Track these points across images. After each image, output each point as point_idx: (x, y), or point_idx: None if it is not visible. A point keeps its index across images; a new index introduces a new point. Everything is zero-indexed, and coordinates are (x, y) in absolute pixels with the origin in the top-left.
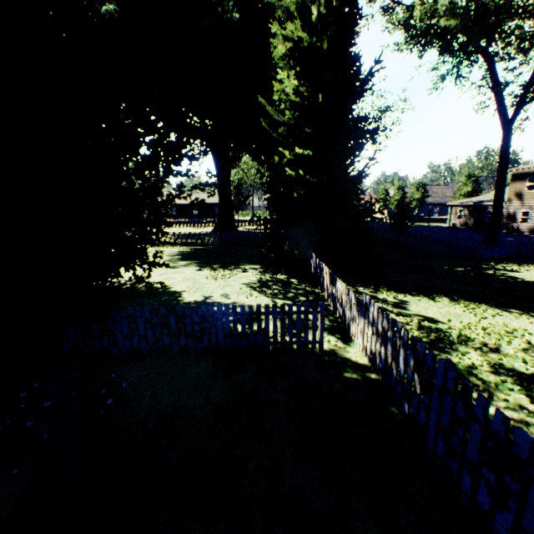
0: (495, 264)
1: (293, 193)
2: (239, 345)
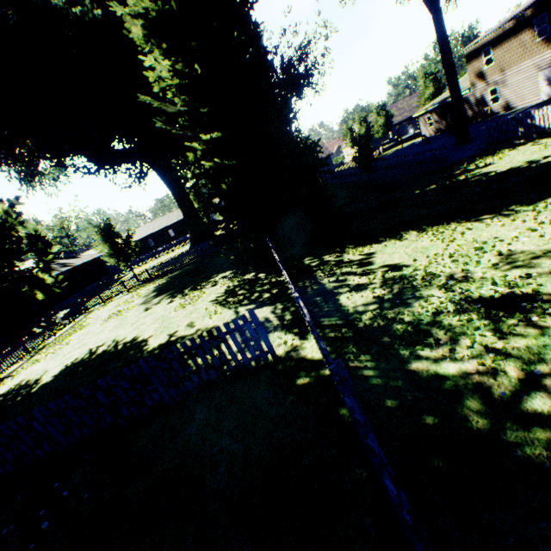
0: (467, 166)
1: (220, 185)
2: (186, 391)
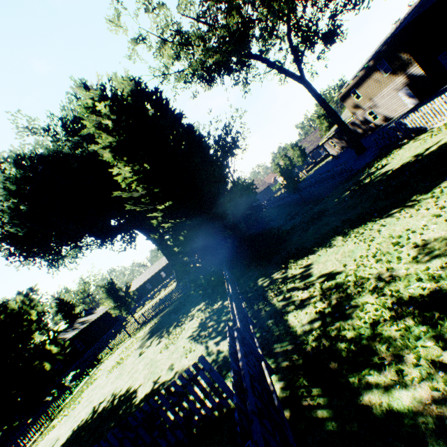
0: (369, 170)
1: (178, 237)
2: None
